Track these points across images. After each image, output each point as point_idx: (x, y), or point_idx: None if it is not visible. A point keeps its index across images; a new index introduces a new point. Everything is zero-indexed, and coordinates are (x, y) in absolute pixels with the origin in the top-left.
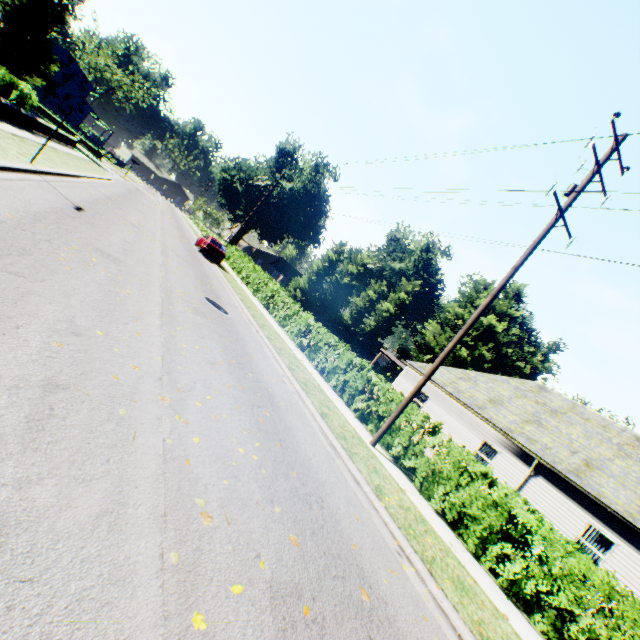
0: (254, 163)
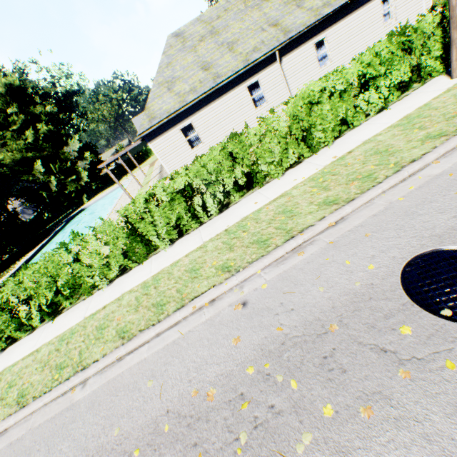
0: None
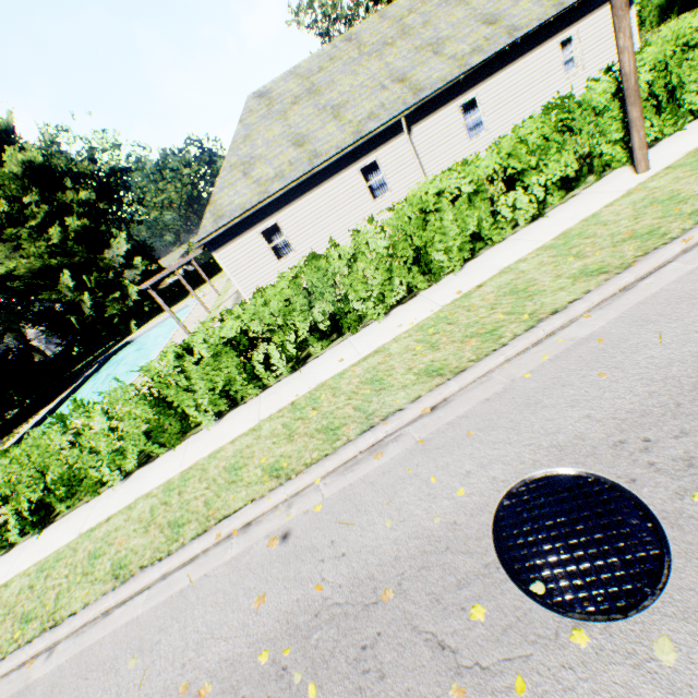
0: None
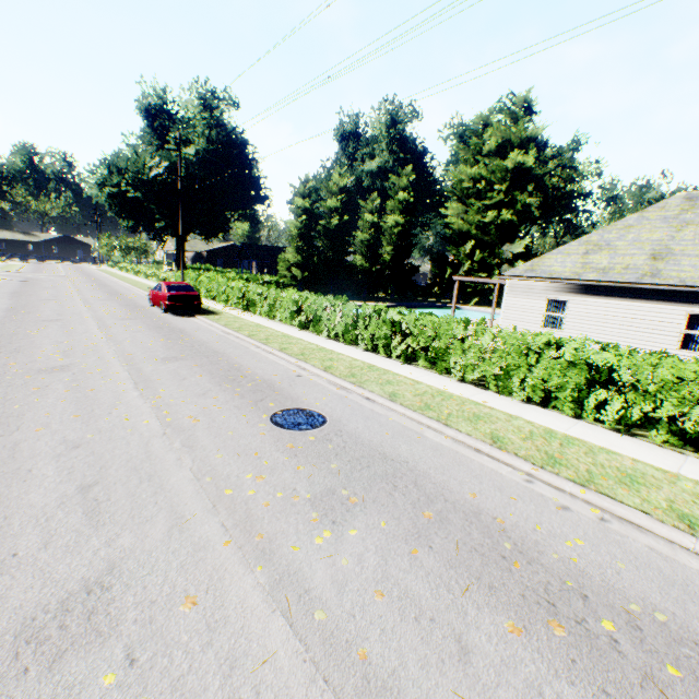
0: (128, 151)
